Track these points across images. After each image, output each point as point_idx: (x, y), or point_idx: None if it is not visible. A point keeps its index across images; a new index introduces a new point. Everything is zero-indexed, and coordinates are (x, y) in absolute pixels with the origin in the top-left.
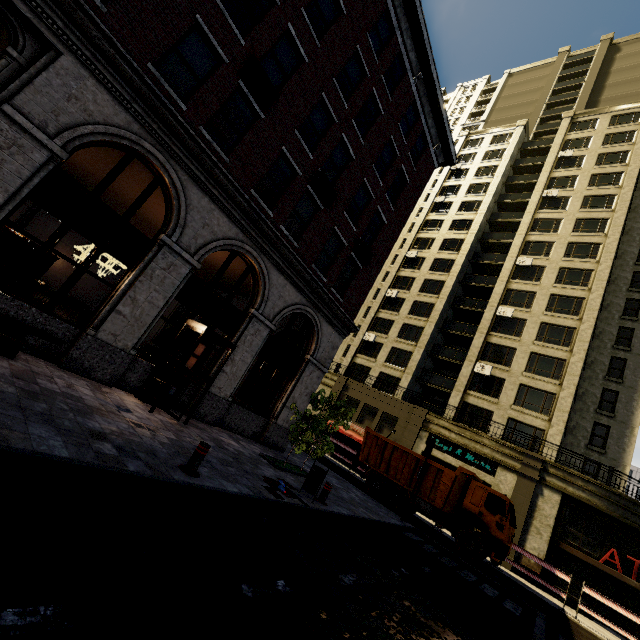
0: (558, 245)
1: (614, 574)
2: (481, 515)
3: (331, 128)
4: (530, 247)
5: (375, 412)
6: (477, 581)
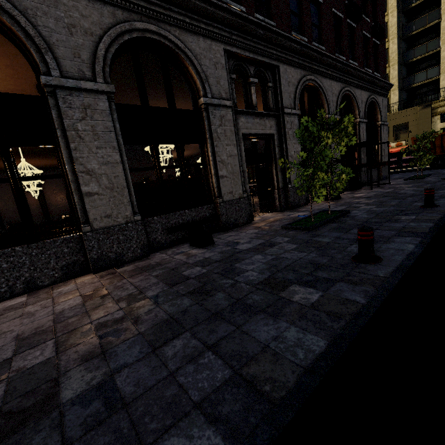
0: None
1: None
2: None
3: None
4: None
5: None
6: None
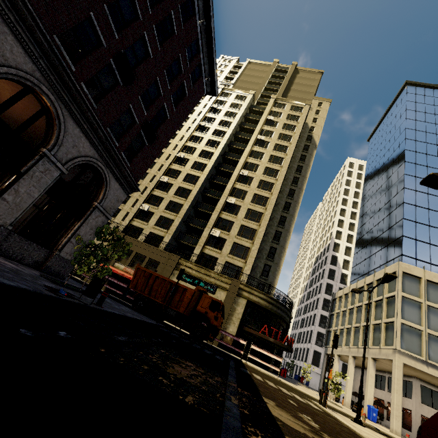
0: (261, 167)
1: (265, 337)
2: (206, 313)
3: (136, 22)
4: (248, 165)
5: (144, 259)
6: (201, 348)
